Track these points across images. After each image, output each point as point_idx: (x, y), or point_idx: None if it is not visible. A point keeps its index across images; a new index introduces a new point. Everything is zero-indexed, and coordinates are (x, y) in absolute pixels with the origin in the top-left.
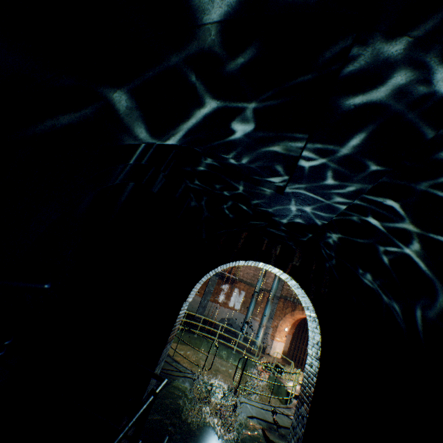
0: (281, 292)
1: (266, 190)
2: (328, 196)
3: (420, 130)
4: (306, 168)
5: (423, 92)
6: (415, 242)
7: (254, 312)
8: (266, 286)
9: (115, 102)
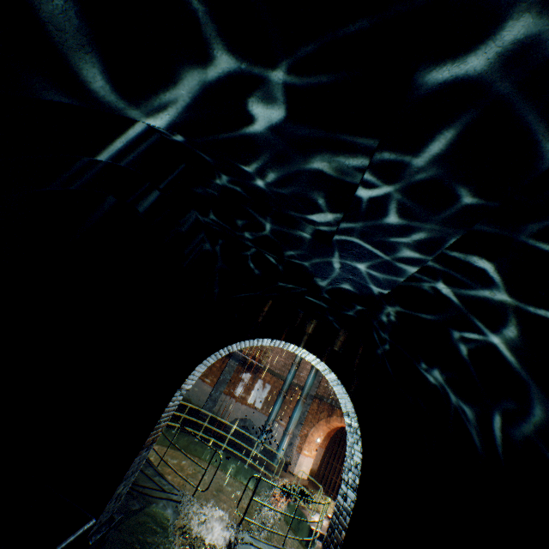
0: (317, 390)
1: (307, 237)
2: (392, 252)
3: (544, 145)
4: (366, 204)
5: None
6: (507, 330)
7: (279, 413)
8: (298, 380)
9: (54, 8)
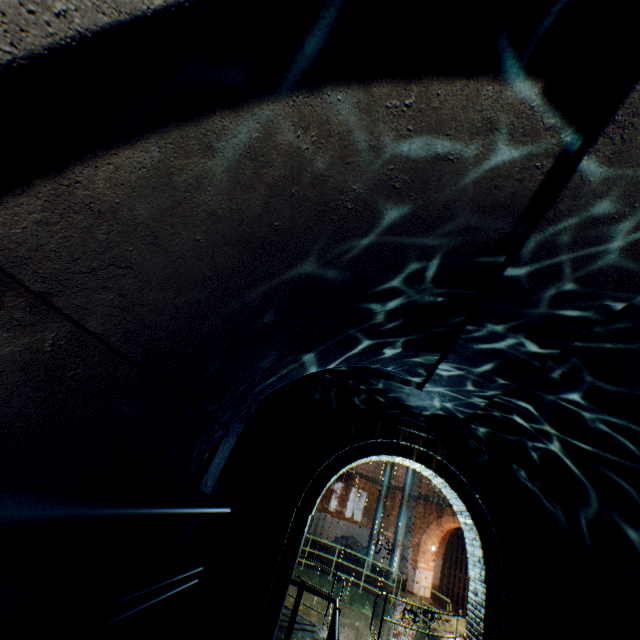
0: (419, 489)
1: (403, 386)
2: (466, 394)
3: (528, 362)
4: (444, 374)
5: (522, 345)
6: (556, 438)
7: (383, 523)
8: (396, 481)
9: (302, 358)
